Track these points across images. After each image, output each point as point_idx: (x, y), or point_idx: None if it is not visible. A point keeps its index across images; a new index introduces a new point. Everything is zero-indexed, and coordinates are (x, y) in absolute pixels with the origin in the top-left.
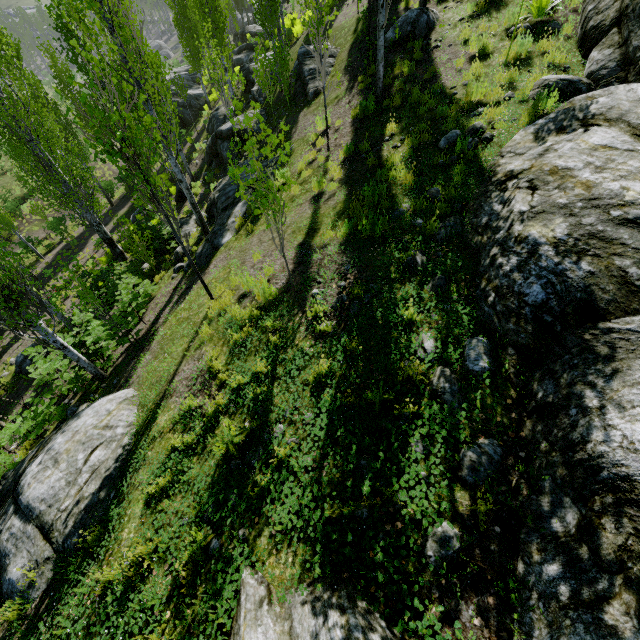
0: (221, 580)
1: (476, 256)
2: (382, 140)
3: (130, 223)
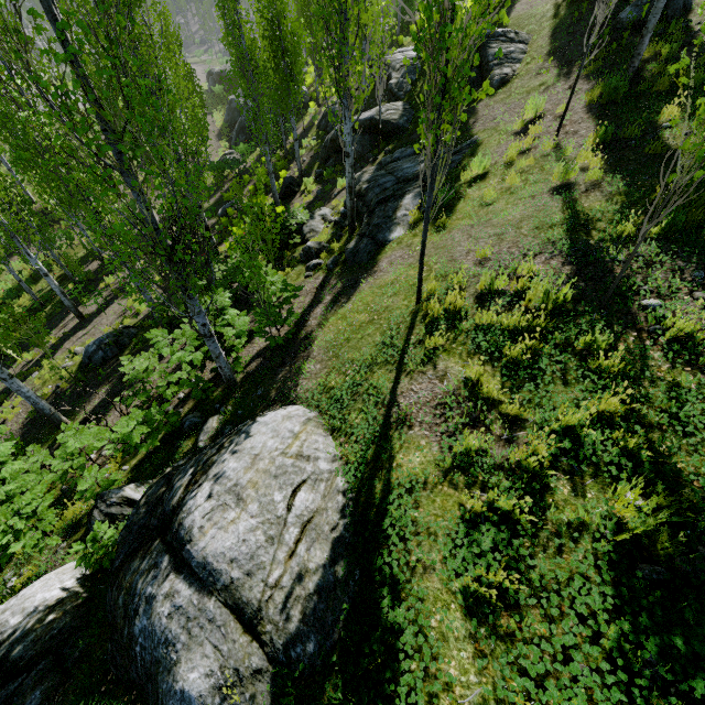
0: None
1: None
2: (656, 127)
3: (217, 217)
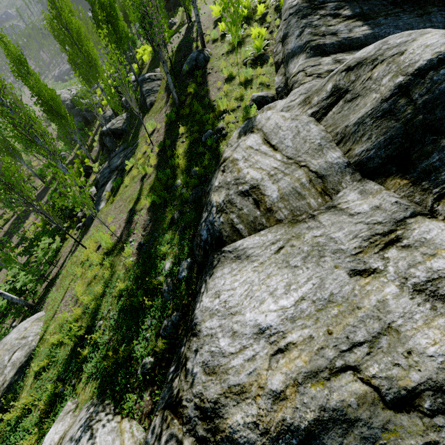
0: (60, 407)
1: (202, 210)
2: (177, 137)
3: (58, 195)
